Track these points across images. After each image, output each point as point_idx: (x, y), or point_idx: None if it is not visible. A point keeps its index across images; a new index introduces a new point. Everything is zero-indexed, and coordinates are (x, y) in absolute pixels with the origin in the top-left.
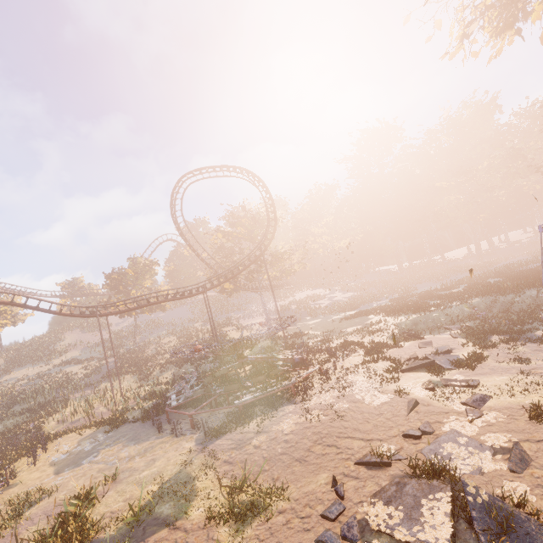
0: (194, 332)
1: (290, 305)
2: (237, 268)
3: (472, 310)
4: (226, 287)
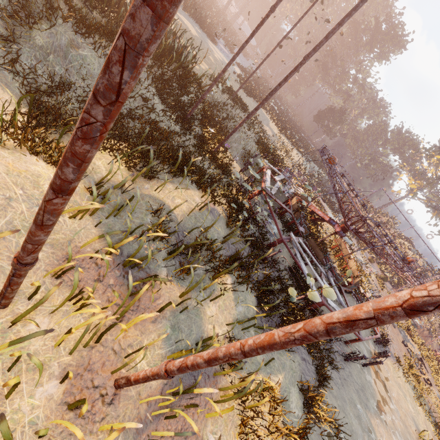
0: None
1: None
2: None
3: None
4: None
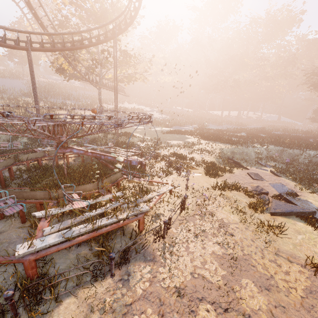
0: (23, 104)
1: (120, 110)
2: (81, 40)
3: (267, 152)
4: (64, 67)
